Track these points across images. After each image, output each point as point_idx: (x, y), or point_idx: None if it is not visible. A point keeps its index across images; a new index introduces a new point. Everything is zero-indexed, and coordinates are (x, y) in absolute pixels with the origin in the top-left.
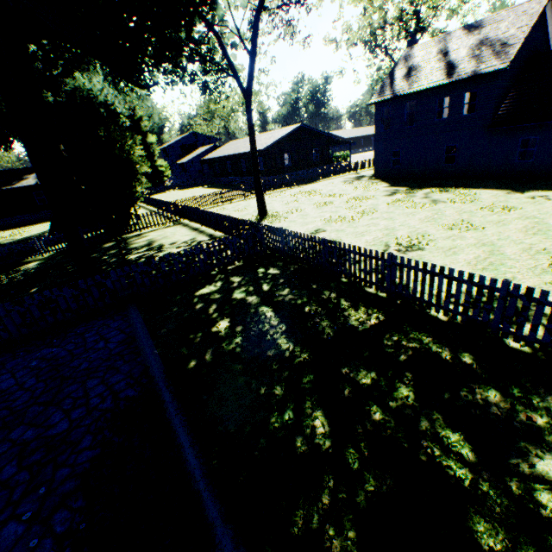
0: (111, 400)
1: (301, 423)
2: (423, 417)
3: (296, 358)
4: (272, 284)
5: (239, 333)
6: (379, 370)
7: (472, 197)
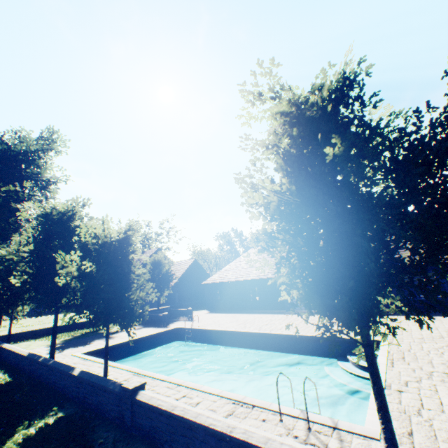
0: None
1: None
2: None
3: None
4: None
5: None
6: None
7: None
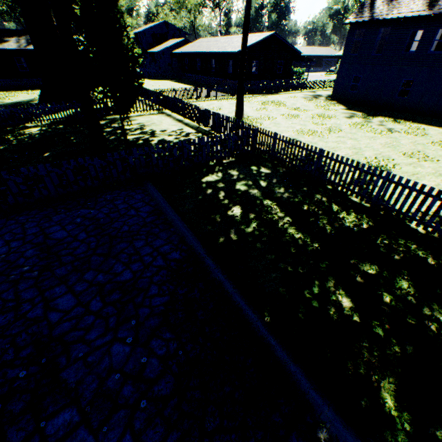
0: (163, 260)
1: (328, 297)
2: (424, 304)
3: (309, 247)
4: (268, 182)
5: (253, 219)
6: (380, 265)
7: (421, 132)
